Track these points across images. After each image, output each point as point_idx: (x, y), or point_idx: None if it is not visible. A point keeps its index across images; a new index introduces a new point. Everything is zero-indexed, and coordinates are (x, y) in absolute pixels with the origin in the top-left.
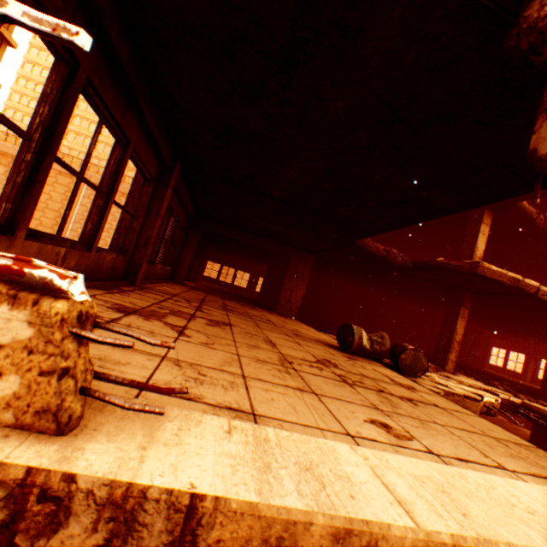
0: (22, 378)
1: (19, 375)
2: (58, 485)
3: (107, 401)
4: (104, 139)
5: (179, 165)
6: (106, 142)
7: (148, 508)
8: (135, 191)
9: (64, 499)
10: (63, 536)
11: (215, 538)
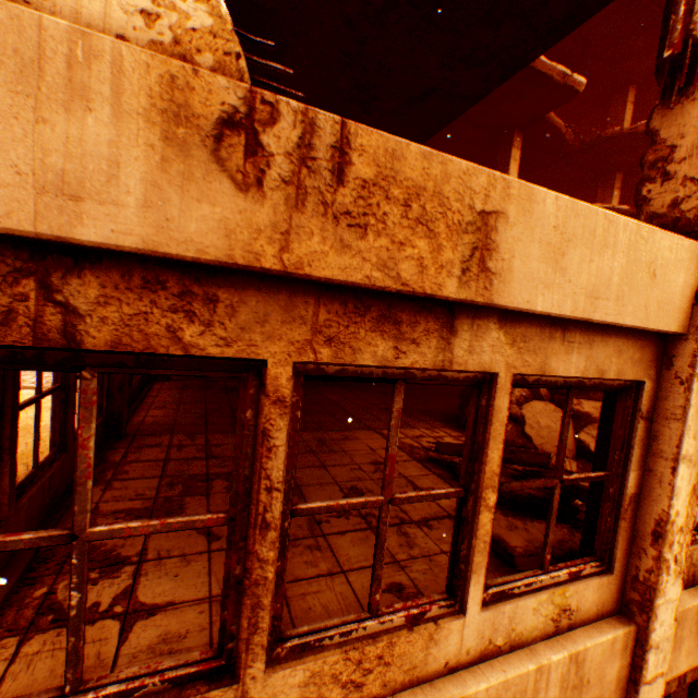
0: (214, 57)
1: (211, 55)
2: (270, 96)
3: (268, 85)
4: None
5: None
6: None
7: (320, 120)
8: None
9: (275, 106)
10: (279, 129)
11: (359, 145)
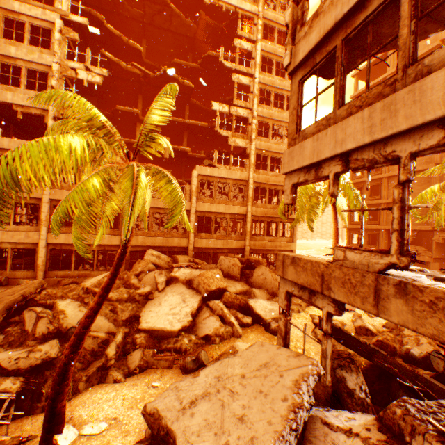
0: None
1: None
2: None
3: None
4: None
5: (13, 125)
6: None
7: None
8: (2, 133)
9: None
10: None
11: None
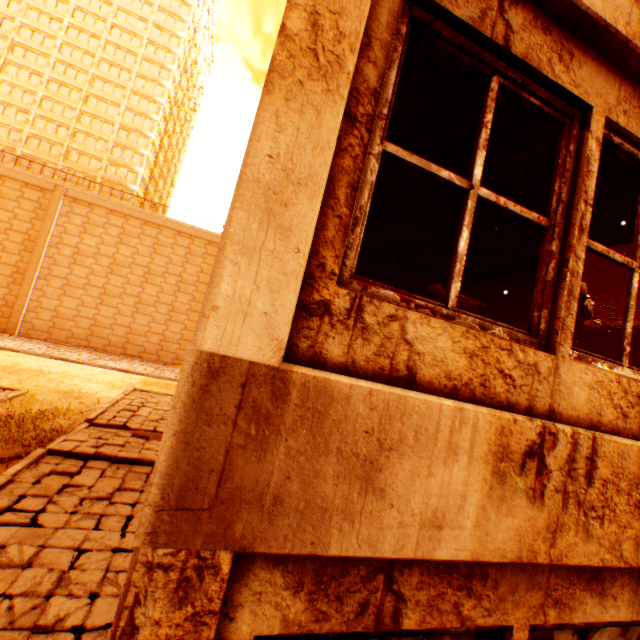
0: None
1: None
2: None
3: None
4: (78, 147)
5: None
6: (81, 150)
7: None
8: None
9: None
10: None
11: None
